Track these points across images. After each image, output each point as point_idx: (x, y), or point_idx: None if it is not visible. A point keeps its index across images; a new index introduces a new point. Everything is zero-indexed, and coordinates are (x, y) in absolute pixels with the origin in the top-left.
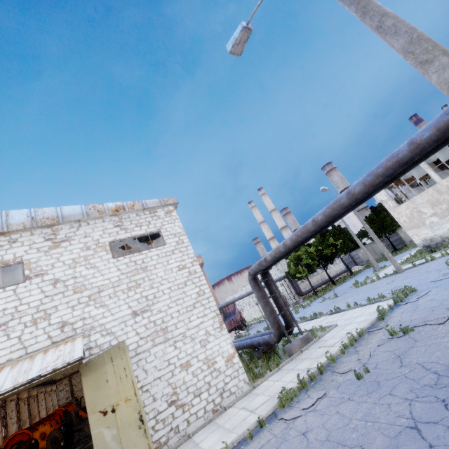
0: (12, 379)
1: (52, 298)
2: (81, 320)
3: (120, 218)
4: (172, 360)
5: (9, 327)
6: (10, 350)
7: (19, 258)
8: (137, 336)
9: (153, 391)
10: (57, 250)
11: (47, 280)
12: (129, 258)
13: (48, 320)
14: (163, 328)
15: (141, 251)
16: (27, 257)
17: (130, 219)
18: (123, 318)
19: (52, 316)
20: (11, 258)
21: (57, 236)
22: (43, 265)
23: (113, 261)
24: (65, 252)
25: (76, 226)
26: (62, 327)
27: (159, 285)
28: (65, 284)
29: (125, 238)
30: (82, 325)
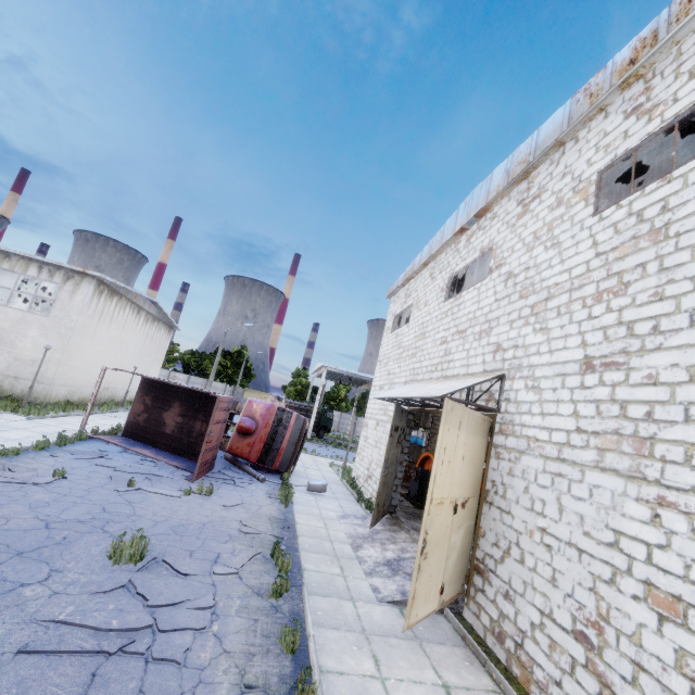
0: (419, 391)
1: (499, 304)
2: (513, 347)
3: (647, 80)
4: (627, 545)
5: (466, 335)
6: (461, 363)
7: (491, 242)
8: (572, 419)
9: (557, 562)
10: (522, 220)
11: (502, 274)
12: (627, 206)
13: (488, 336)
14: (640, 437)
15: (672, 171)
16: (497, 239)
17: (678, 63)
18: (563, 365)
19: (492, 331)
20: (487, 244)
21: (529, 191)
22: (505, 250)
23: (589, 223)
24: (530, 220)
25: (557, 159)
26: (494, 352)
27: (687, 289)
28: (515, 281)
29: (639, 142)
30: (511, 358)
